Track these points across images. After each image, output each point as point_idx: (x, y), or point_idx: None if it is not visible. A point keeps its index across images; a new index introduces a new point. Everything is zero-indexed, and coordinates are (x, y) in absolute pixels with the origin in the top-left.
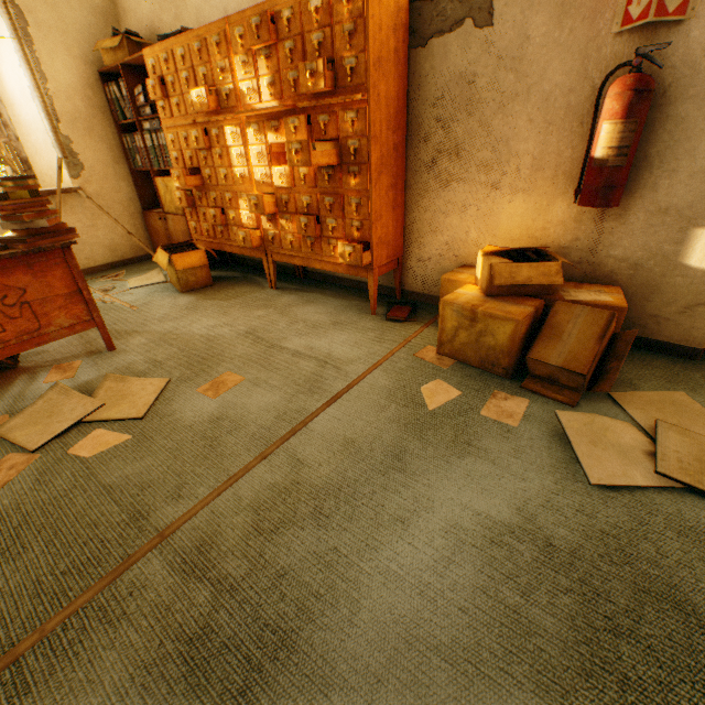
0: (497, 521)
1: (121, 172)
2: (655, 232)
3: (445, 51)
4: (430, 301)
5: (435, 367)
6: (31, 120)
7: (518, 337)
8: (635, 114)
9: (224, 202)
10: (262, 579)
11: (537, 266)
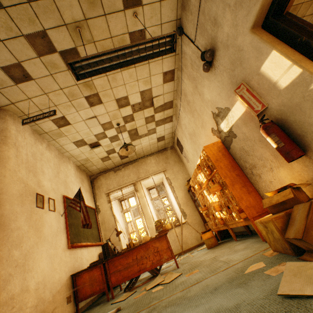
0: (224, 307)
1: (196, 213)
2: None
3: (233, 146)
4: None
5: (266, 257)
6: (176, 207)
7: (277, 228)
8: (269, 133)
9: (212, 212)
10: None
11: (279, 193)
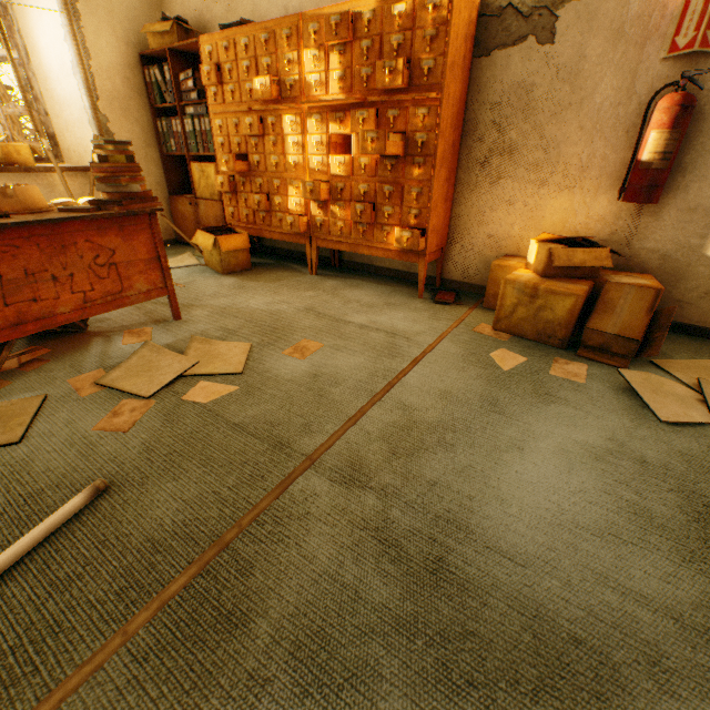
0: (595, 447)
1: (152, 155)
2: (684, 228)
3: (507, 62)
4: (468, 289)
5: (495, 339)
6: (67, 96)
7: (577, 310)
8: (679, 125)
9: (270, 188)
10: (418, 487)
11: (589, 251)
